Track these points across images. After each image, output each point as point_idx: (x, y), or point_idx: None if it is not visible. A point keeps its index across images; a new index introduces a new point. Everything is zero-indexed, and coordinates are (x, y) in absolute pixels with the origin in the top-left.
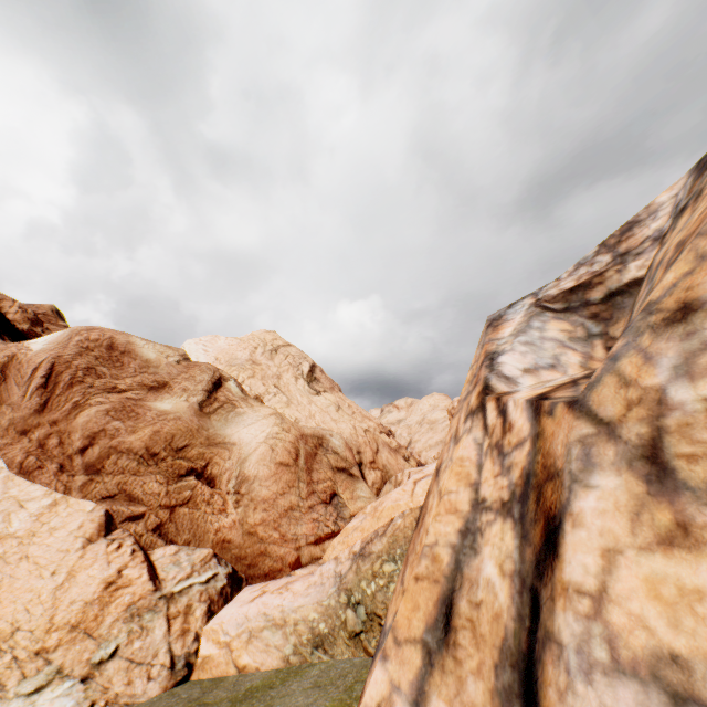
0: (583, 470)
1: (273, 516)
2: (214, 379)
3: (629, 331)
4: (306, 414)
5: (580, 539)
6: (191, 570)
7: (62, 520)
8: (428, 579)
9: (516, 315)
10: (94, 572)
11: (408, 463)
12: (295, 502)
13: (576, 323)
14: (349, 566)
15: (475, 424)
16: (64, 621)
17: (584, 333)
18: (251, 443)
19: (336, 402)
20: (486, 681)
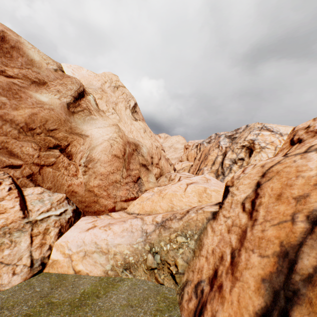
0: None
1: (105, 184)
2: (80, 91)
3: None
4: (128, 130)
5: None
6: (50, 206)
7: None
8: None
9: None
10: None
11: (171, 167)
12: (119, 178)
13: None
14: (153, 229)
15: None
16: None
17: None
18: (98, 139)
19: (144, 128)
20: None
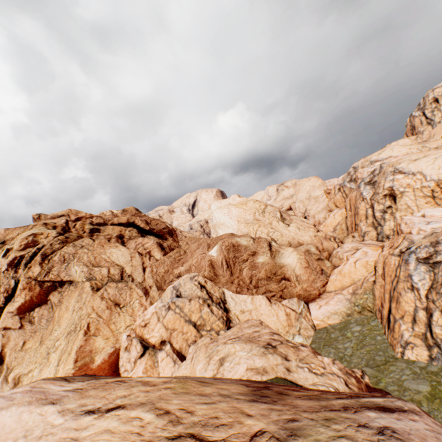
0: (434, 310)
1: (309, 284)
2: (268, 244)
3: (439, 296)
4: (291, 238)
5: (434, 316)
6: (298, 305)
7: (259, 302)
8: (409, 315)
9: (412, 262)
10: (281, 313)
11: (332, 242)
12: (314, 277)
13: (426, 267)
14: (350, 296)
15: (411, 293)
16: (285, 325)
17: (428, 269)
18: (293, 264)
19: (296, 227)
20: (422, 326)
